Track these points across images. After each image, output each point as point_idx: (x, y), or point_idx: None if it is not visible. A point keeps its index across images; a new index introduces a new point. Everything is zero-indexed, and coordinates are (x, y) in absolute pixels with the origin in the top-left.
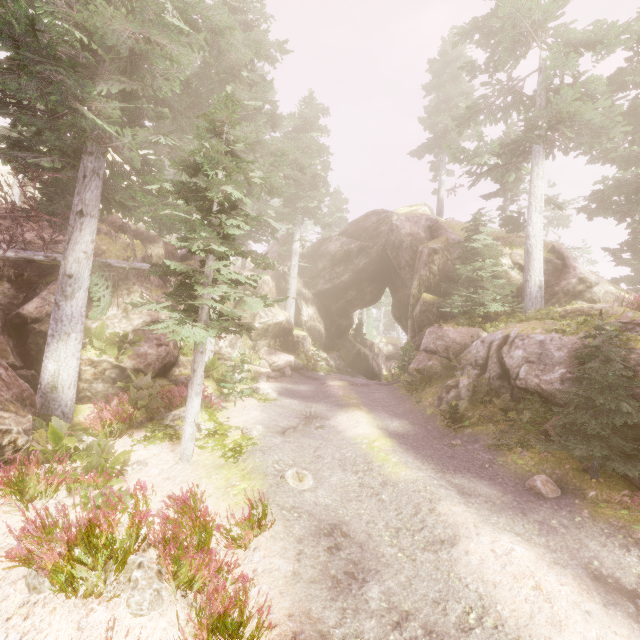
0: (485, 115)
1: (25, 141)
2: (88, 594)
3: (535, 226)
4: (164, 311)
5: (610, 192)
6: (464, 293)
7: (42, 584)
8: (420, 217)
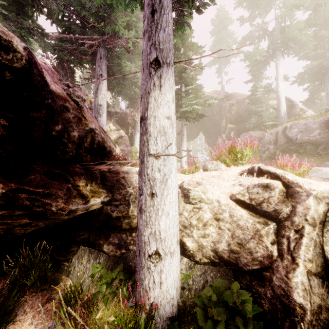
0: (250, 41)
1: (68, 40)
2: (244, 163)
3: (280, 87)
4: (122, 133)
5: (308, 72)
6: (254, 118)
7: (221, 167)
8: (220, 91)
